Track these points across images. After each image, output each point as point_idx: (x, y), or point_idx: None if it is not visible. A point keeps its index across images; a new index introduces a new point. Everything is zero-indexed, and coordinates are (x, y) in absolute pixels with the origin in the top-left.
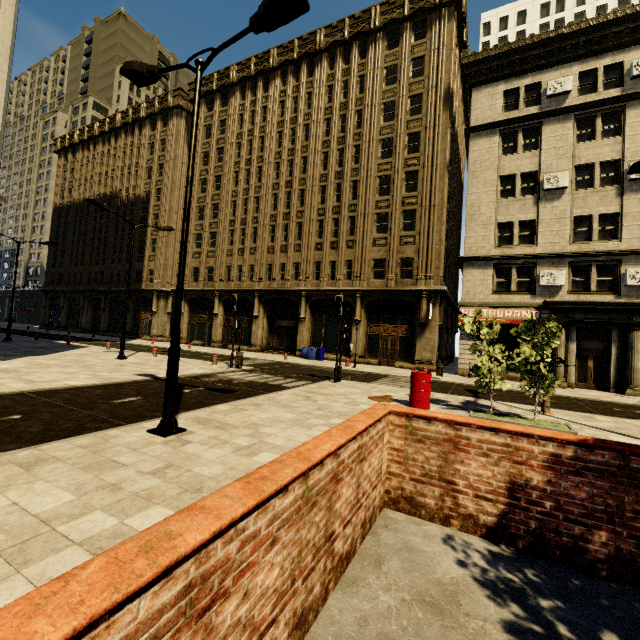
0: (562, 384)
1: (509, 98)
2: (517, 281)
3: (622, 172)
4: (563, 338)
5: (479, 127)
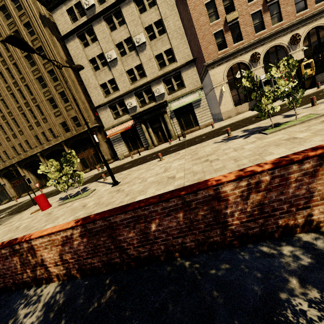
0: (152, 147)
1: (71, 14)
2: (121, 109)
3: (134, 43)
4: (144, 128)
5: (65, 36)
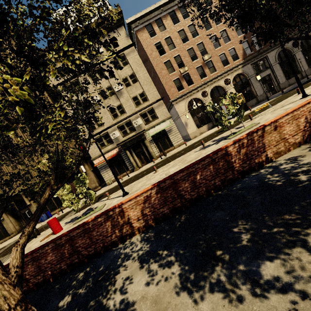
0: (137, 169)
1: (59, 71)
2: (106, 140)
3: (113, 89)
4: (129, 154)
5: None
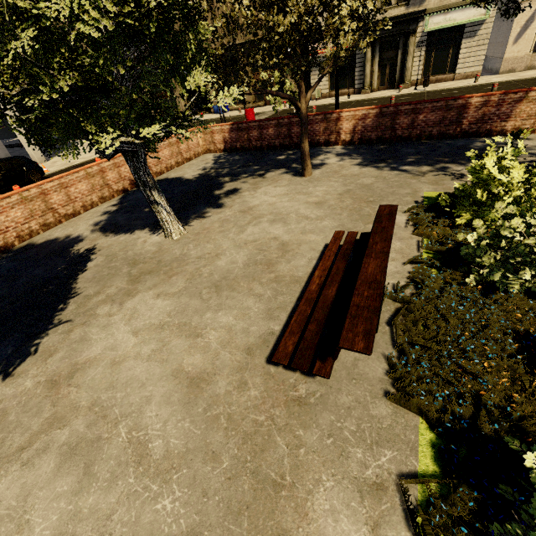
0: (367, 91)
1: None
2: None
3: None
4: (369, 55)
5: None
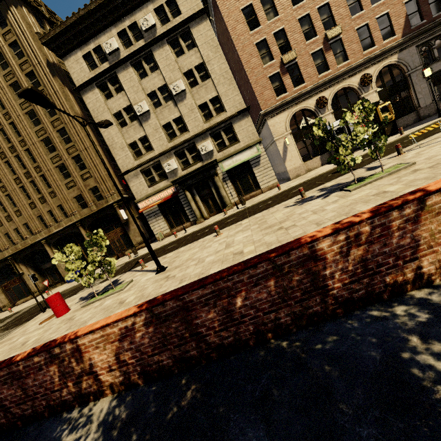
0: (201, 220)
1: (89, 60)
2: (157, 174)
3: (170, 91)
4: (190, 197)
5: (81, 86)
